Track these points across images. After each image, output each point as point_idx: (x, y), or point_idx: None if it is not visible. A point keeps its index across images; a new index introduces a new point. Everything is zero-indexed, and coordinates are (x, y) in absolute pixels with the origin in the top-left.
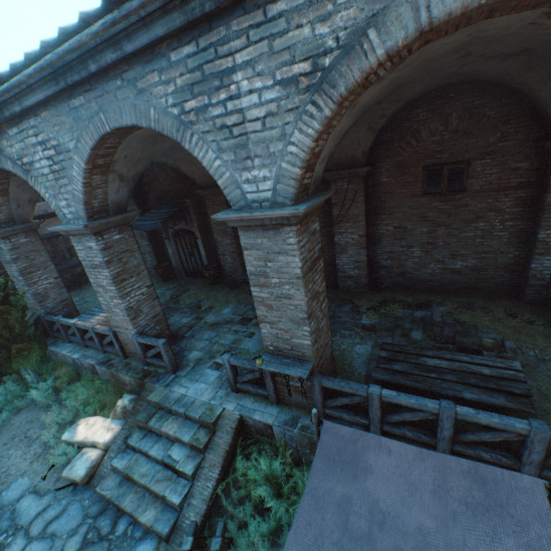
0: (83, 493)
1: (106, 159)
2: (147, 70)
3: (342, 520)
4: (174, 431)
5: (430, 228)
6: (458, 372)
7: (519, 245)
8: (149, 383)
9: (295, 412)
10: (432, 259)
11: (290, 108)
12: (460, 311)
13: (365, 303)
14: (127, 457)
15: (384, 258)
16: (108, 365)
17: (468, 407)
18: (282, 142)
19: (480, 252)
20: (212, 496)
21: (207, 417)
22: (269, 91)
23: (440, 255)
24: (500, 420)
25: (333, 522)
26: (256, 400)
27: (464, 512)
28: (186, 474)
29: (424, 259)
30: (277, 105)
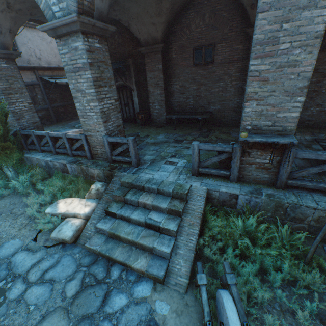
0: (72, 249)
1: None
2: None
3: None
4: (151, 201)
5: (319, 79)
6: None
7: None
8: (117, 172)
9: (255, 186)
10: (314, 104)
11: None
12: None
13: None
14: (109, 222)
15: None
16: (78, 163)
17: None
18: None
19: None
20: (196, 247)
21: (179, 190)
22: None
23: (321, 100)
24: None
25: None
26: (216, 180)
27: None
28: (170, 231)
29: (307, 104)
30: None
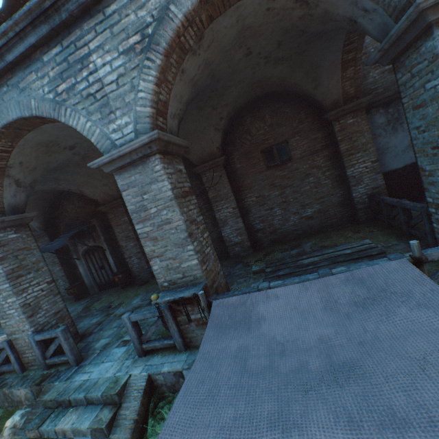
0: None
1: (0, 163)
2: (27, 73)
3: (240, 367)
4: (71, 423)
5: (280, 191)
6: (328, 259)
7: (340, 186)
8: (47, 384)
9: None
10: (290, 213)
11: (133, 67)
12: (322, 241)
13: (253, 259)
14: None
15: (257, 223)
16: None
17: (341, 267)
18: (133, 92)
19: (319, 198)
20: None
21: (110, 390)
22: (117, 61)
23: (294, 208)
24: (367, 265)
25: (230, 372)
26: (165, 355)
27: (356, 309)
28: None
29: (285, 215)
30: (124, 68)
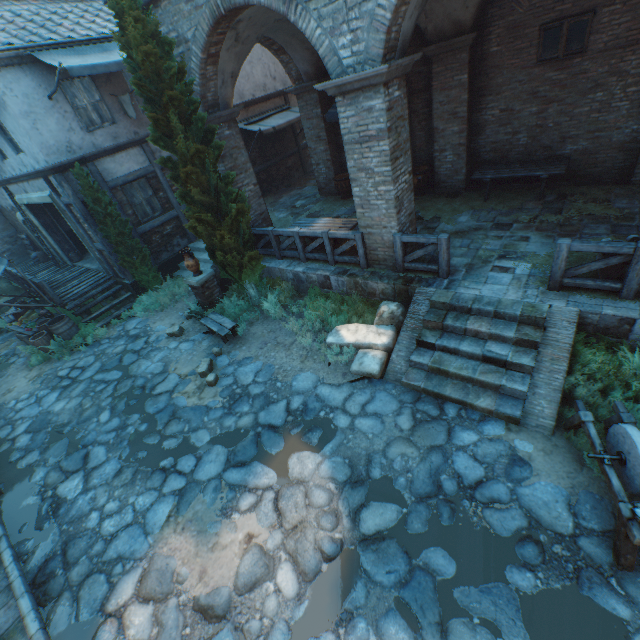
0: (384, 385)
1: None
2: None
3: None
4: (486, 329)
5: None
6: None
7: None
8: (419, 288)
9: None
10: None
11: None
12: None
13: None
14: (426, 355)
15: None
16: (348, 275)
17: None
18: None
19: None
20: (563, 387)
21: (531, 313)
22: None
23: None
24: None
25: None
26: (594, 297)
27: None
28: (523, 367)
29: None
30: None
